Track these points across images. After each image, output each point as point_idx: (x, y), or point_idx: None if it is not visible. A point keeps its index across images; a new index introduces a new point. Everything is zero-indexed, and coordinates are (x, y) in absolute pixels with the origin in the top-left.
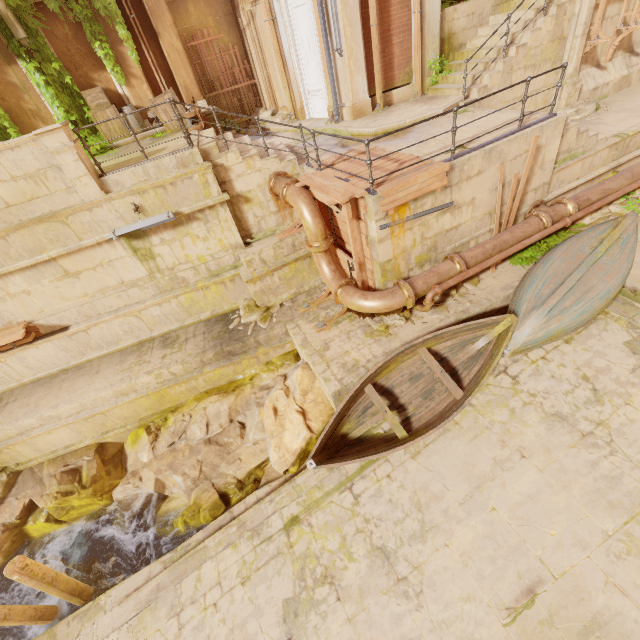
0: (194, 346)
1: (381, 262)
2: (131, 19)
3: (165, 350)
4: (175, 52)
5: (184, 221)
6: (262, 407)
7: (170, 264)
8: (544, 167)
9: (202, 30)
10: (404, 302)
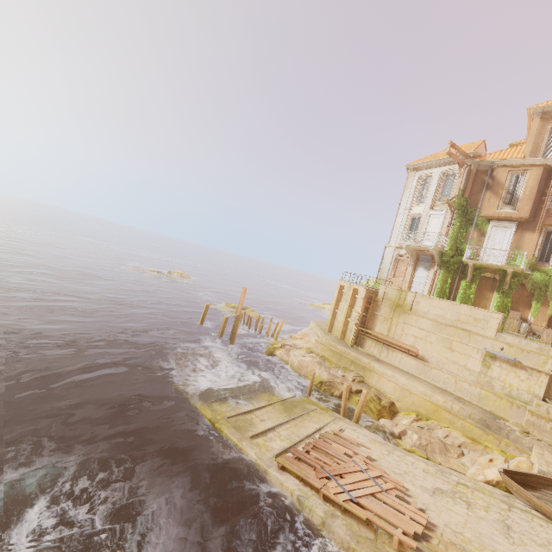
0: (471, 409)
1: None
2: None
3: (455, 399)
4: None
5: (518, 367)
6: (483, 456)
7: (493, 376)
8: None
9: None
10: None
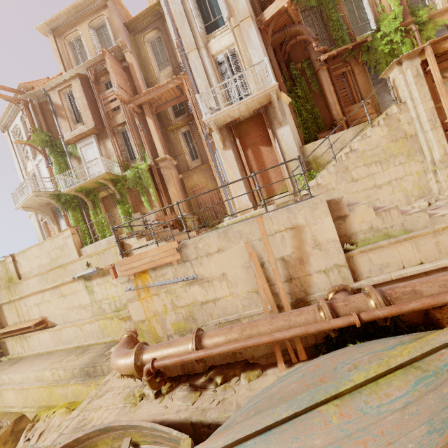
0: (82, 359)
1: (135, 320)
2: (158, 185)
3: (74, 356)
4: (174, 195)
5: (107, 273)
6: None
7: (100, 298)
8: (323, 247)
9: (199, 184)
10: (130, 367)
